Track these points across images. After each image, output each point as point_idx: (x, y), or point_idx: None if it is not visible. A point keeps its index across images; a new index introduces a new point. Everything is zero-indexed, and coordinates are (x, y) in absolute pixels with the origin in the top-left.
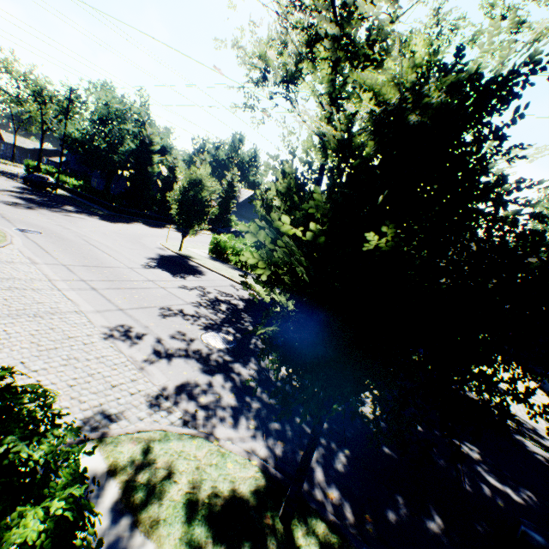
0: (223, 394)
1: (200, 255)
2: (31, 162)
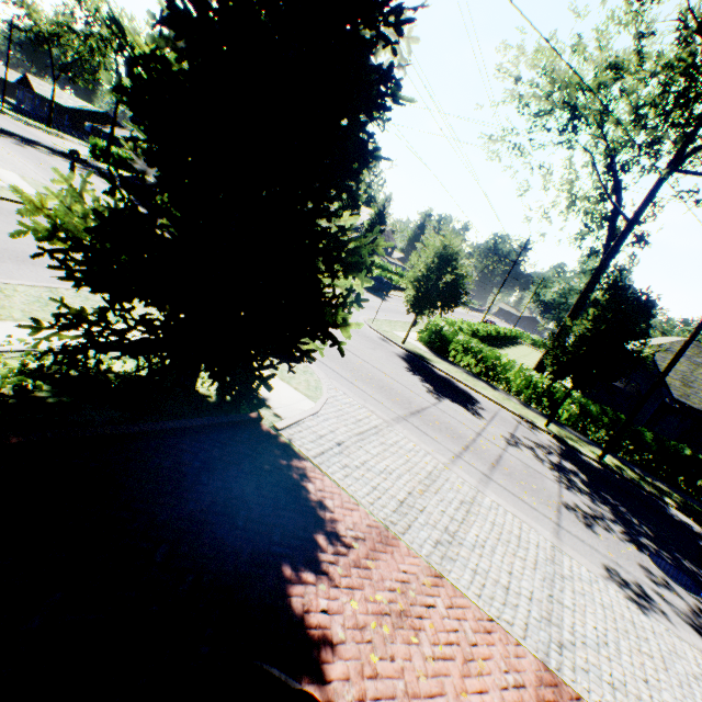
0: None
1: (420, 348)
2: (99, 142)
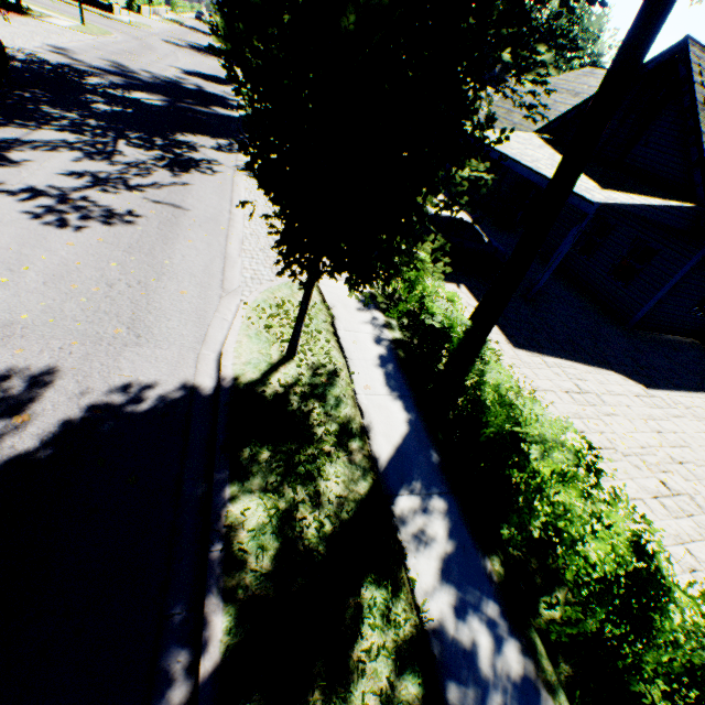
0: (50, 60)
1: None
2: None
